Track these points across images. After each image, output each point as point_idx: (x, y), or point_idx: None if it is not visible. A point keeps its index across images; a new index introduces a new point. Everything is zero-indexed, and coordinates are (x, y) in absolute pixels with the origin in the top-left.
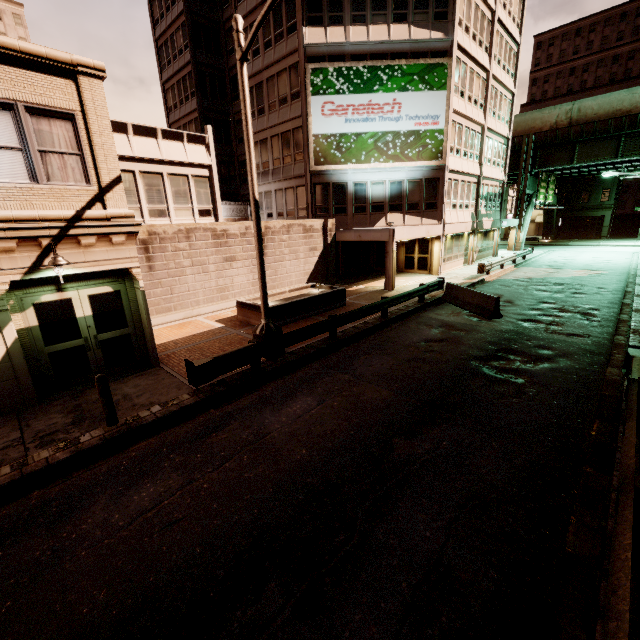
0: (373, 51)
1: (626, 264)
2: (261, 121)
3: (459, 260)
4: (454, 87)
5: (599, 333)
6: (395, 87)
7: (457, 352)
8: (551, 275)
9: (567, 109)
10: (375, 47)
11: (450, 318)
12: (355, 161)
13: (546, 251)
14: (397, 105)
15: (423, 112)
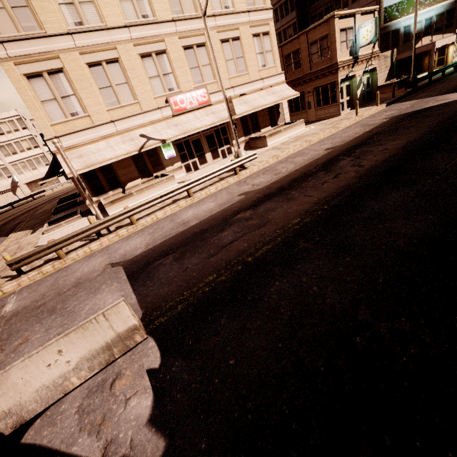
0: None
1: None
2: None
3: None
4: None
5: None
6: None
7: None
8: None
9: None
10: None
11: None
12: (406, 14)
13: None
14: None
15: None
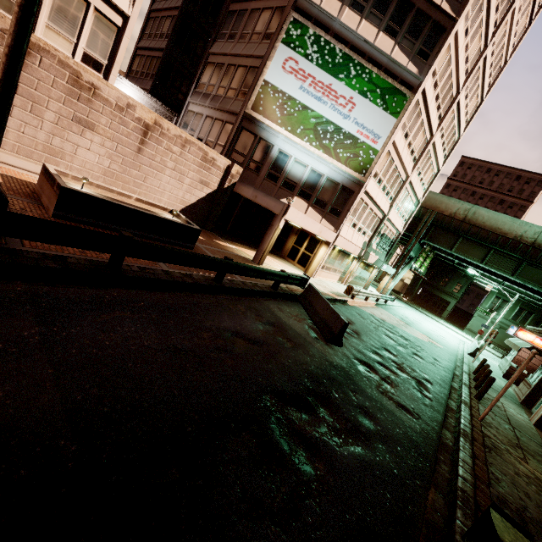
0: (355, 44)
1: (456, 347)
2: (227, 45)
3: (336, 275)
4: (404, 123)
5: (429, 418)
6: (358, 87)
7: (259, 369)
8: (401, 326)
9: (467, 207)
10: (359, 41)
11: (289, 320)
12: (290, 129)
13: (403, 306)
14: (351, 104)
15: (369, 125)
